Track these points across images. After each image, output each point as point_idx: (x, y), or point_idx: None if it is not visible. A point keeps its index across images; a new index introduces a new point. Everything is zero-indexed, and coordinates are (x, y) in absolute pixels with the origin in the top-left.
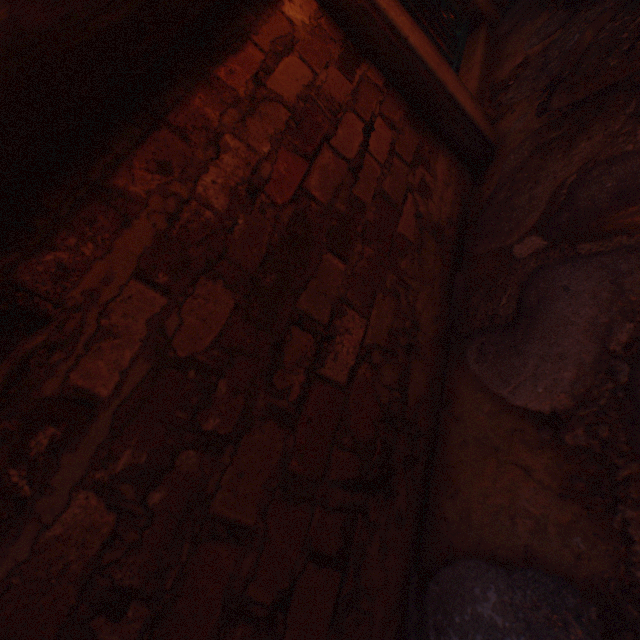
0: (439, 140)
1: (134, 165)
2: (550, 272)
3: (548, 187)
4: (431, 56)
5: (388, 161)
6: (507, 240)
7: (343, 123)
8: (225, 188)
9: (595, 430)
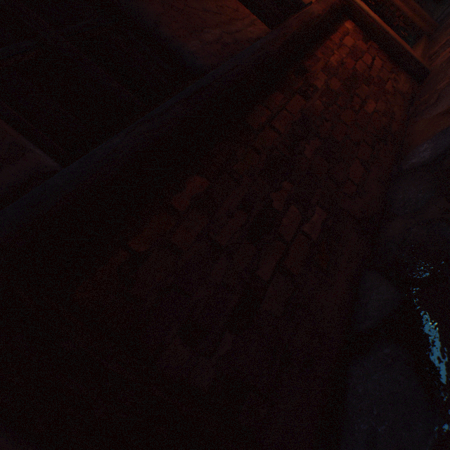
0: (401, 69)
1: (317, 52)
2: None
3: None
4: (398, 38)
5: (380, 69)
6: (433, 88)
7: (364, 56)
8: (335, 62)
9: None
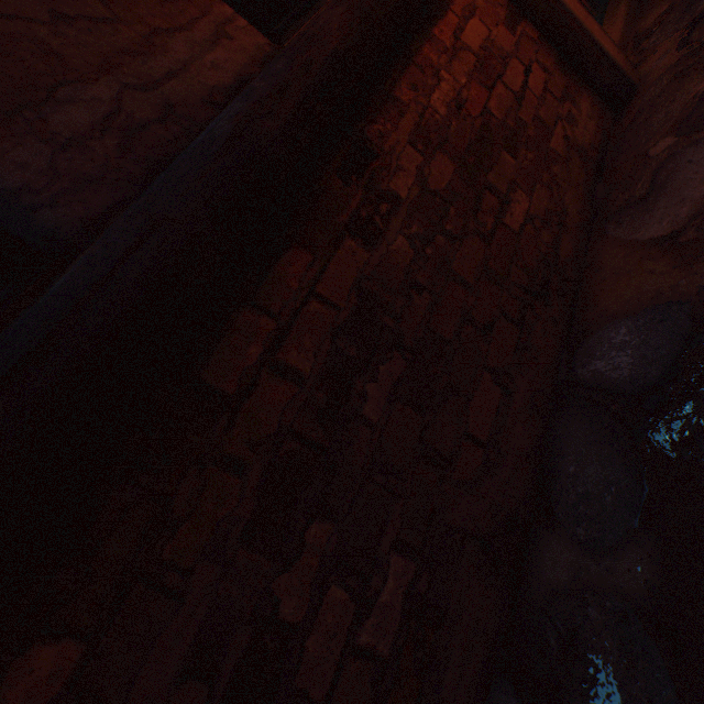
0: (583, 83)
1: (401, 86)
2: (678, 156)
3: (682, 102)
4: (579, 11)
5: (542, 96)
6: (643, 148)
7: (509, 67)
8: (443, 103)
9: (700, 228)
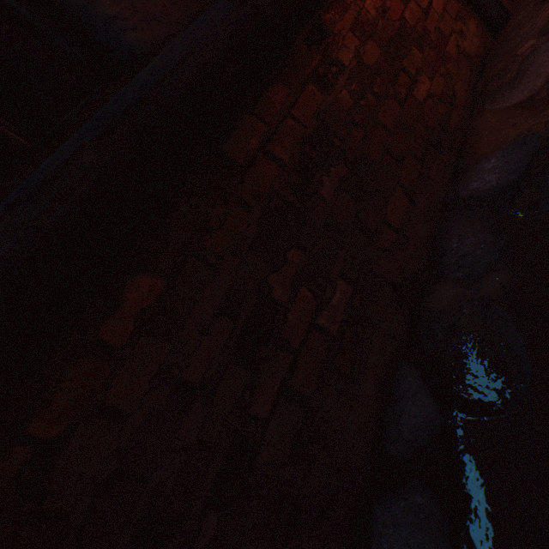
0: (471, 11)
1: None
2: (537, 50)
3: (543, 16)
4: None
5: (441, 15)
6: (513, 51)
7: None
8: (373, 8)
9: None
